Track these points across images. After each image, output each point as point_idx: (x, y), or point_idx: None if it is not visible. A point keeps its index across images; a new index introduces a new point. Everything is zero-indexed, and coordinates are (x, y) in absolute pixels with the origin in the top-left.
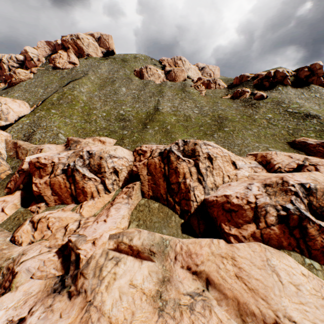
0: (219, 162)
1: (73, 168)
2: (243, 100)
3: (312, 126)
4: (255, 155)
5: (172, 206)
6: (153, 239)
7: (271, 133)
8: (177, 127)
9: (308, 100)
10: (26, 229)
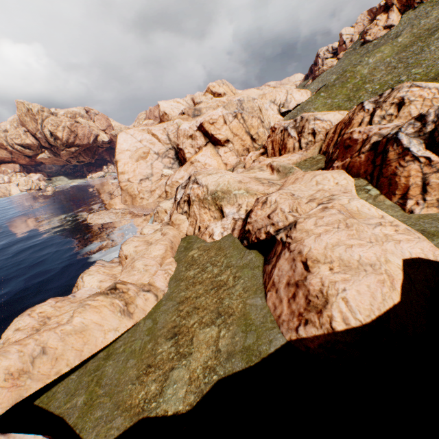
0: (414, 108)
1: (285, 129)
2: None
3: None
4: None
5: (327, 157)
6: (285, 165)
7: None
8: None
9: None
10: (250, 162)
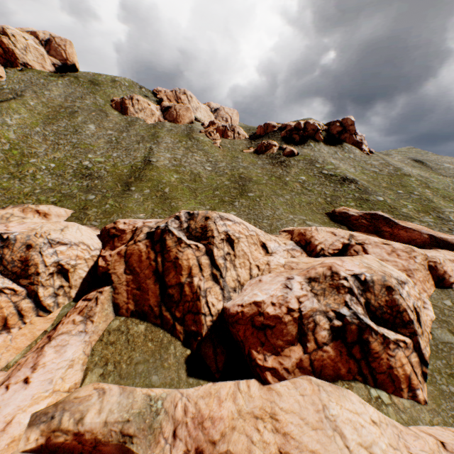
0: (244, 246)
1: None
2: (270, 157)
3: (350, 192)
4: (291, 232)
5: (171, 327)
6: (131, 404)
7: (307, 201)
8: (181, 191)
9: (342, 161)
10: None
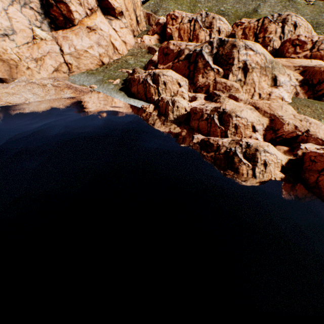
0: (301, 31)
1: (196, 20)
2: None
3: None
4: None
5: None
6: None
7: None
8: None
9: None
10: None
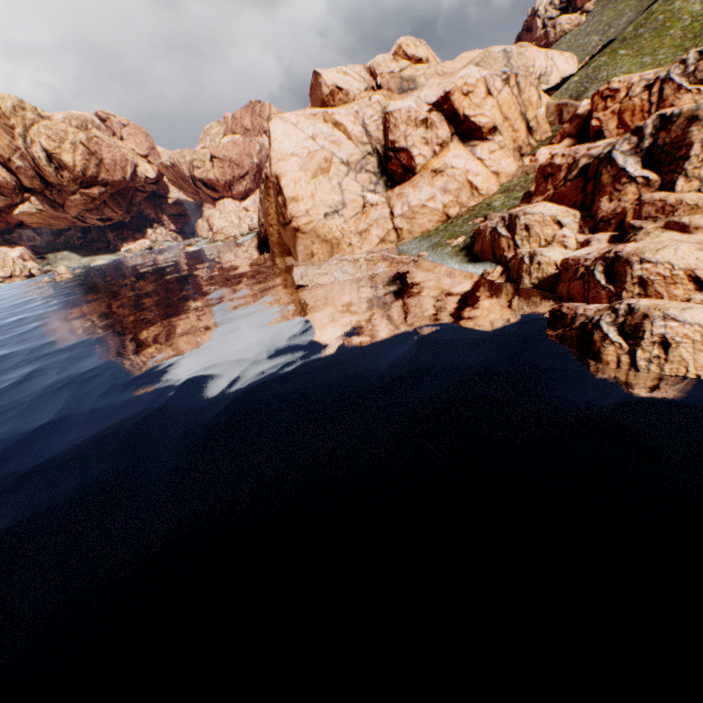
0: None
1: (664, 78)
2: None
3: None
4: None
5: None
6: None
7: None
8: None
9: None
10: None
